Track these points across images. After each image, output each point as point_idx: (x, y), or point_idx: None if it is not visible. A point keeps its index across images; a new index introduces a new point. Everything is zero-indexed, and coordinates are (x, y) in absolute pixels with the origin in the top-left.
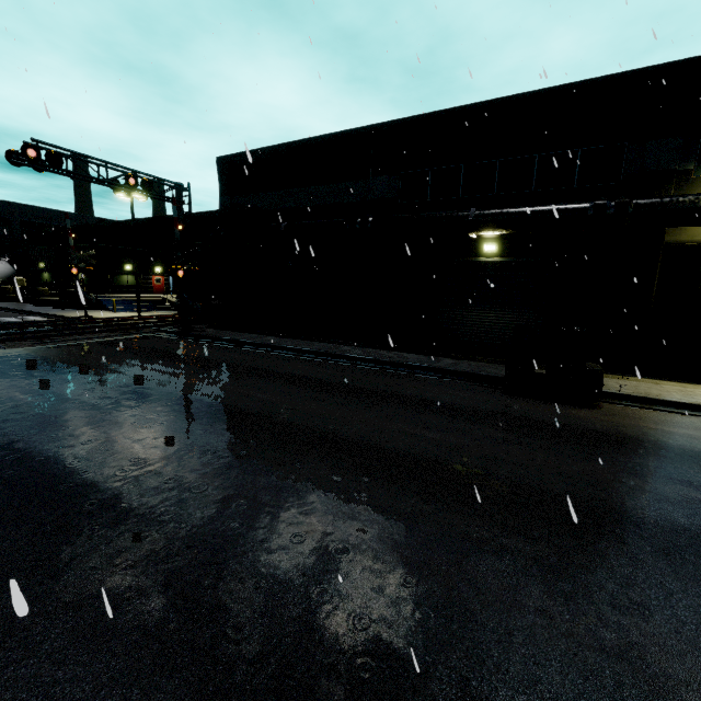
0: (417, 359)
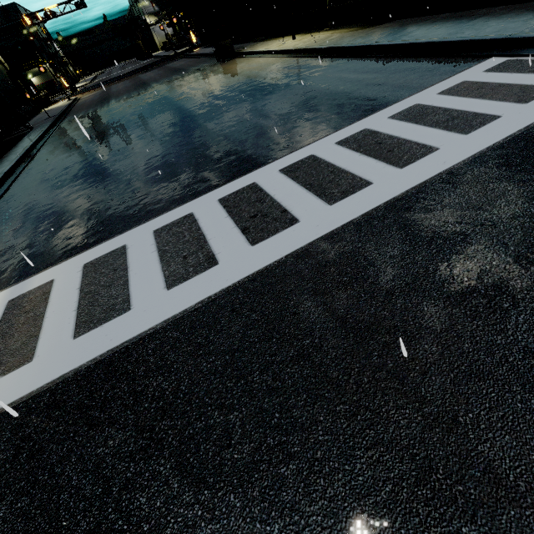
0: None
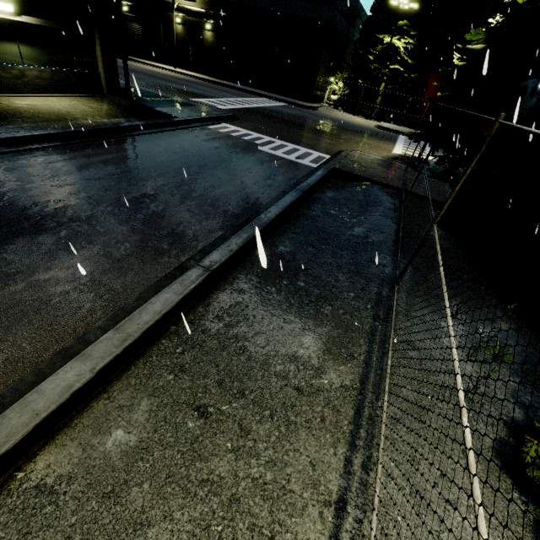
0: None
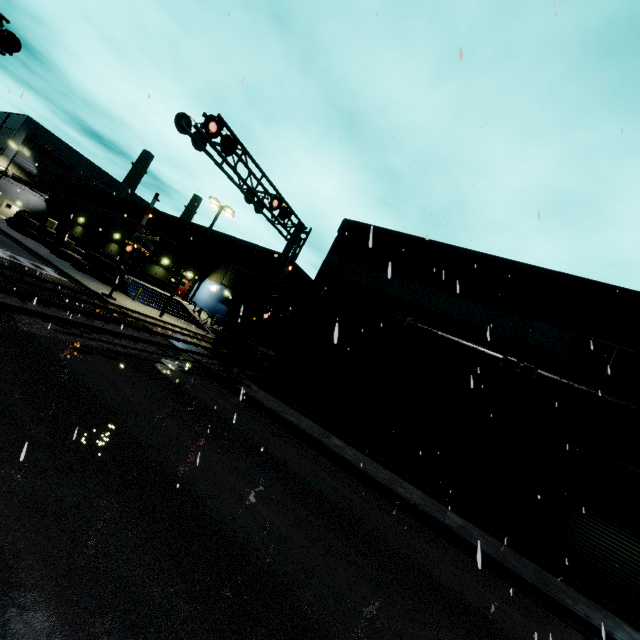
0: (593, 611)
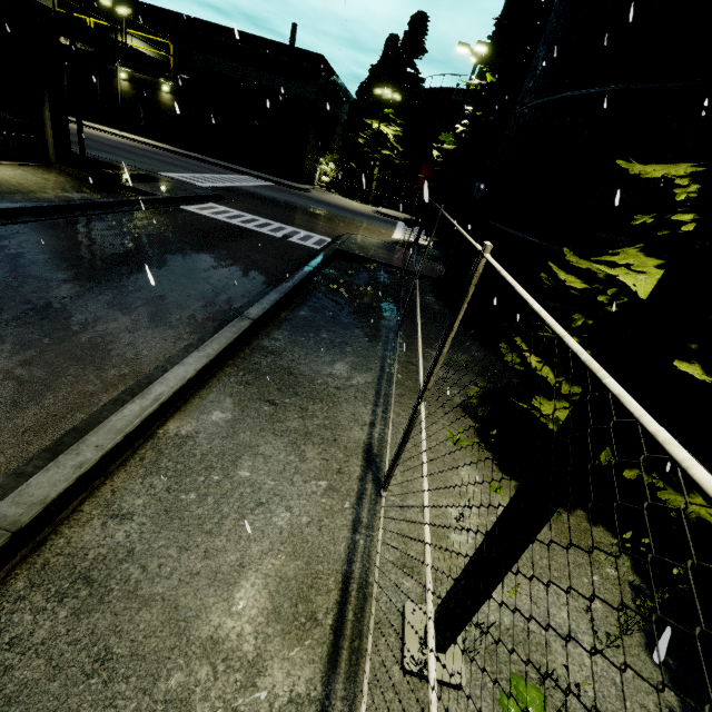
0: None
